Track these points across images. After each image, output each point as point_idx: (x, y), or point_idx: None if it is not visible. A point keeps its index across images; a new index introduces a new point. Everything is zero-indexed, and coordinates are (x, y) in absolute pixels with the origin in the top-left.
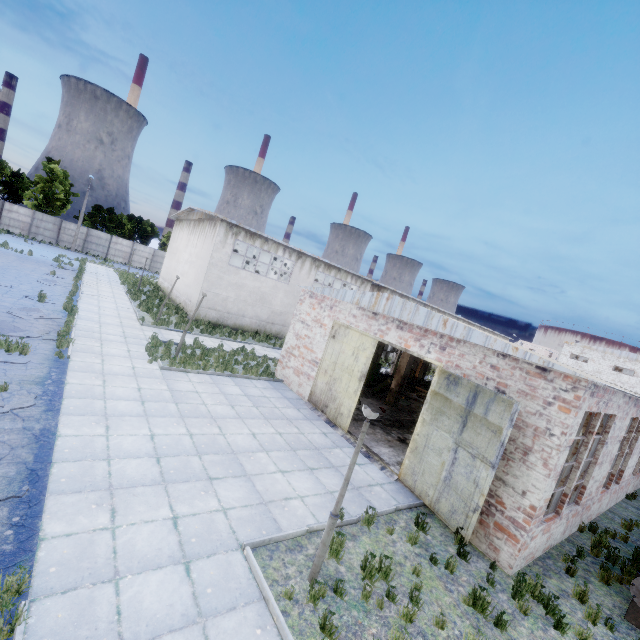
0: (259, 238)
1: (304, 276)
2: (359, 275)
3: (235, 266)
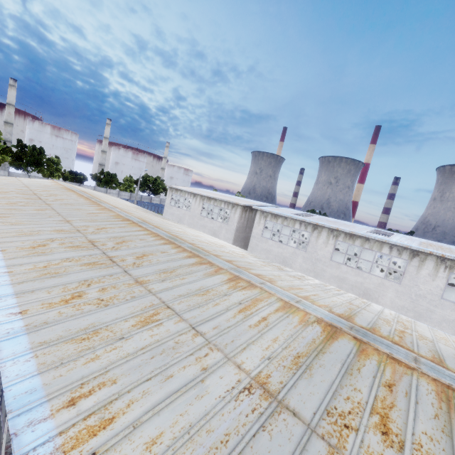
0: (179, 191)
1: (197, 206)
2: (226, 201)
3: (172, 205)
